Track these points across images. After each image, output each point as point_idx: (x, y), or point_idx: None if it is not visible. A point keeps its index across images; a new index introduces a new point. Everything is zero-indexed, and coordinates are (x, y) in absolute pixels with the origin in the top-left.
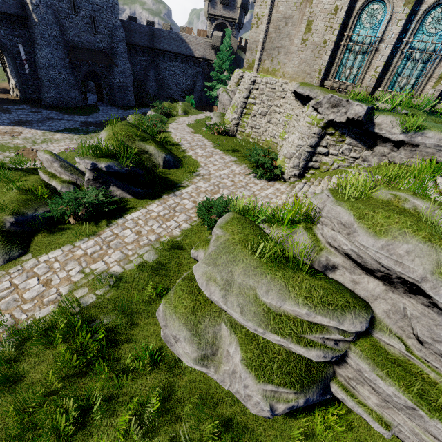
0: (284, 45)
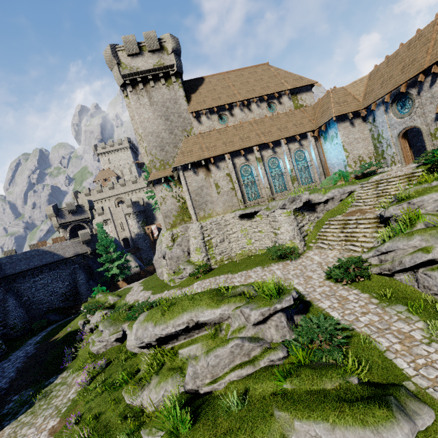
0: (207, 200)
